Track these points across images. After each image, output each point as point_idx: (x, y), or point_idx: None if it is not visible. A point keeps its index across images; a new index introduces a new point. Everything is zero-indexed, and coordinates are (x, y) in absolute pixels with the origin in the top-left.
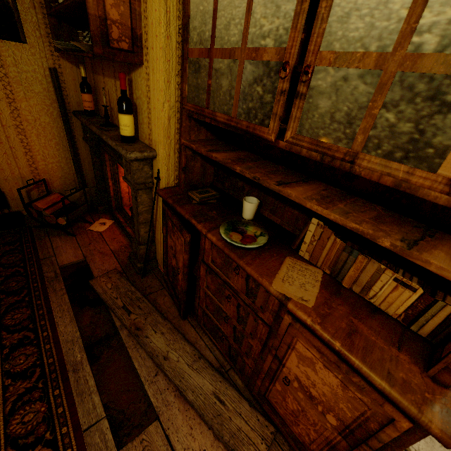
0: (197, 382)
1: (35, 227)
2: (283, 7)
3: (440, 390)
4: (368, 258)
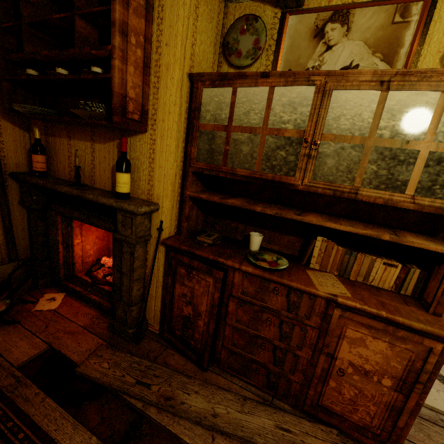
0: (257, 424)
1: None
2: (299, 109)
3: (440, 319)
4: (364, 255)
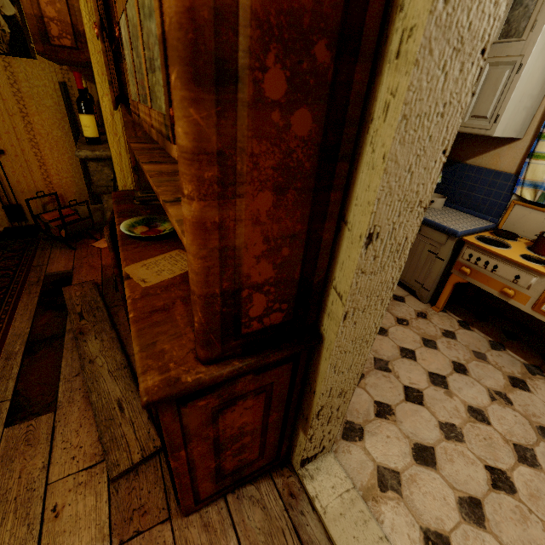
0: (108, 388)
1: (44, 240)
2: None
3: (193, 364)
4: None
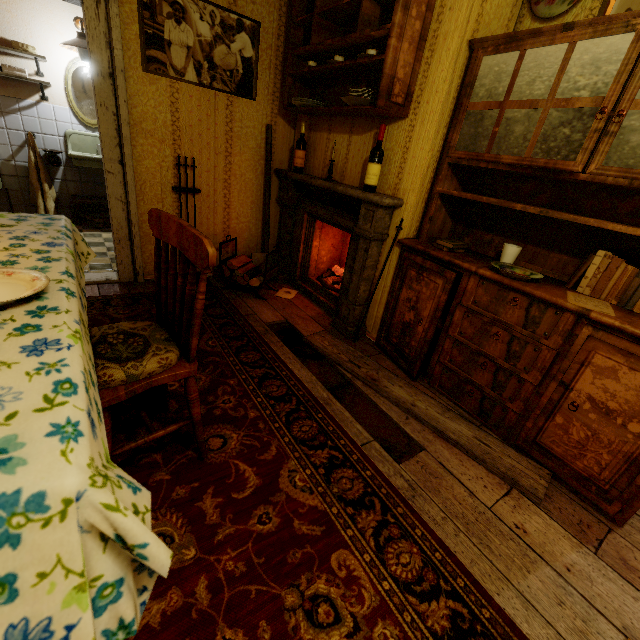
0: (454, 427)
1: (222, 289)
2: (604, 68)
3: None
4: None
